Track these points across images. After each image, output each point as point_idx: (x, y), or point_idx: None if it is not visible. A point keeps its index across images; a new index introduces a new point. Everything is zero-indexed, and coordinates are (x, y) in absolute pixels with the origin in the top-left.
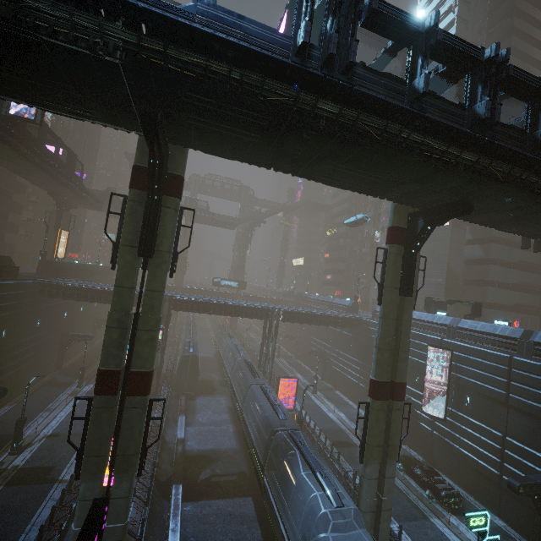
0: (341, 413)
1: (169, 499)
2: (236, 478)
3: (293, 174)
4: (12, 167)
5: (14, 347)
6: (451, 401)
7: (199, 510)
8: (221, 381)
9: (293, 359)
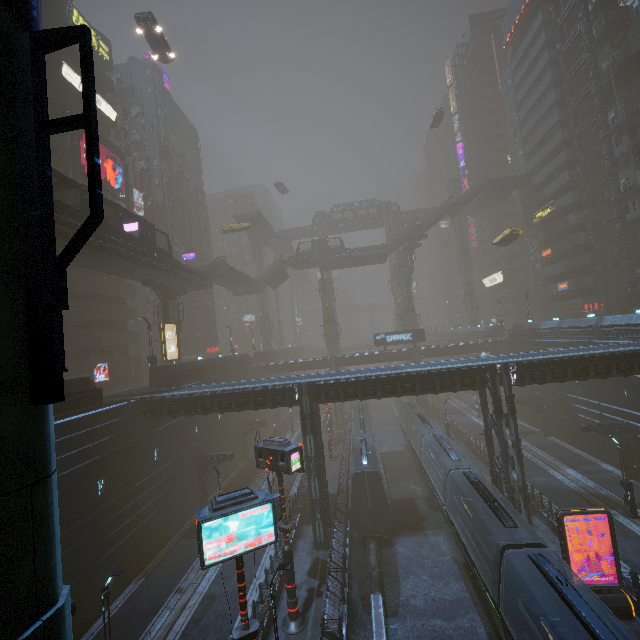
0: None
1: None
2: None
3: None
4: (82, 263)
5: (123, 499)
6: None
7: None
8: (429, 498)
9: (542, 437)
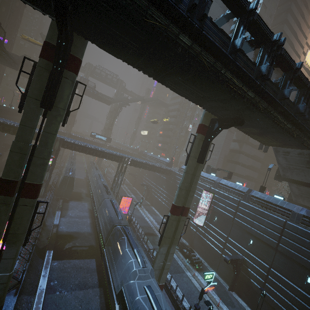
0: (152, 218)
1: (43, 258)
2: (87, 248)
3: (154, 78)
4: None
5: None
6: (208, 218)
7: (62, 265)
8: (87, 194)
9: (131, 187)
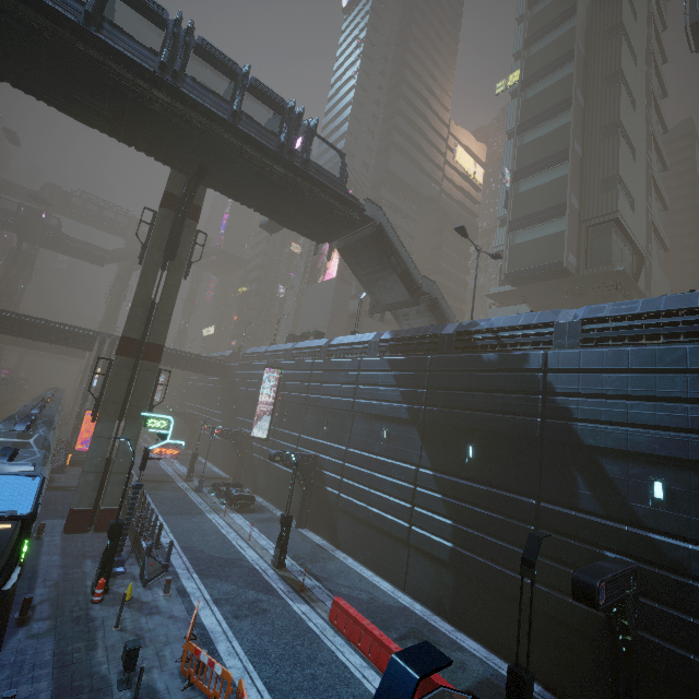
0: (182, 467)
1: None
2: None
3: (13, 85)
4: None
5: None
6: (277, 420)
7: None
8: None
9: None
